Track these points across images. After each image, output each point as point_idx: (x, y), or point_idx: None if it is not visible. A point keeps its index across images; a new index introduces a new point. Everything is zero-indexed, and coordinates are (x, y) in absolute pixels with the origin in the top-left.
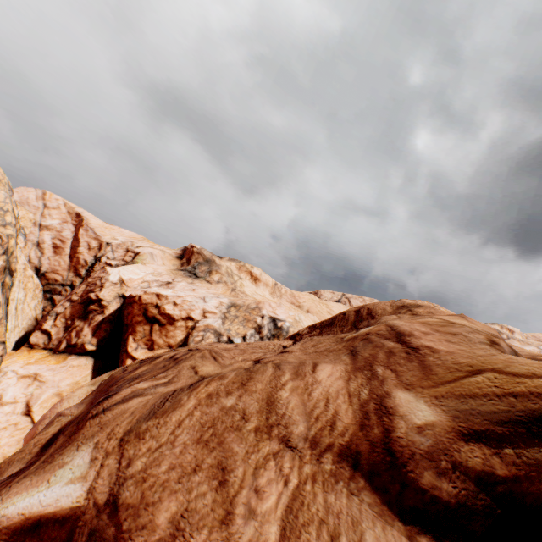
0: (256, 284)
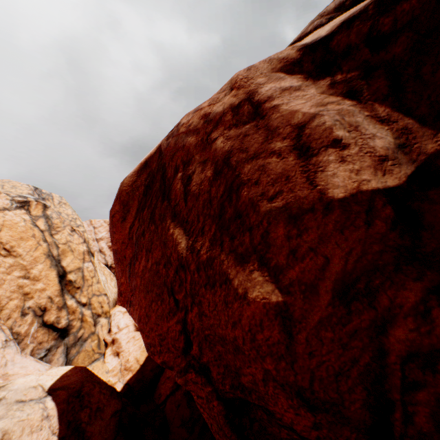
0: None
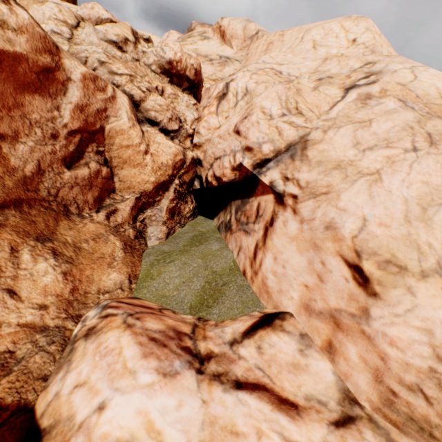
0: (224, 42)
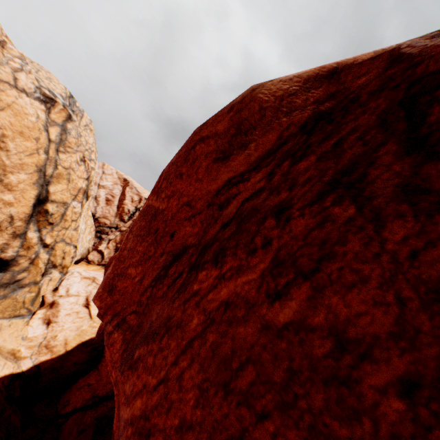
0: None
